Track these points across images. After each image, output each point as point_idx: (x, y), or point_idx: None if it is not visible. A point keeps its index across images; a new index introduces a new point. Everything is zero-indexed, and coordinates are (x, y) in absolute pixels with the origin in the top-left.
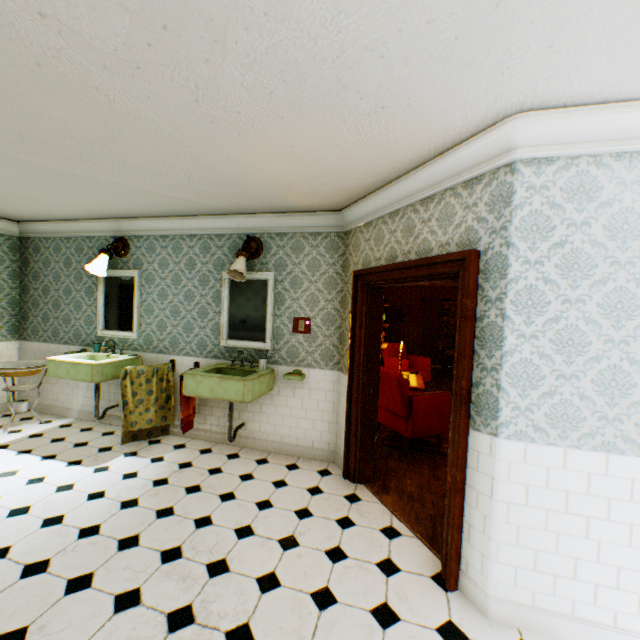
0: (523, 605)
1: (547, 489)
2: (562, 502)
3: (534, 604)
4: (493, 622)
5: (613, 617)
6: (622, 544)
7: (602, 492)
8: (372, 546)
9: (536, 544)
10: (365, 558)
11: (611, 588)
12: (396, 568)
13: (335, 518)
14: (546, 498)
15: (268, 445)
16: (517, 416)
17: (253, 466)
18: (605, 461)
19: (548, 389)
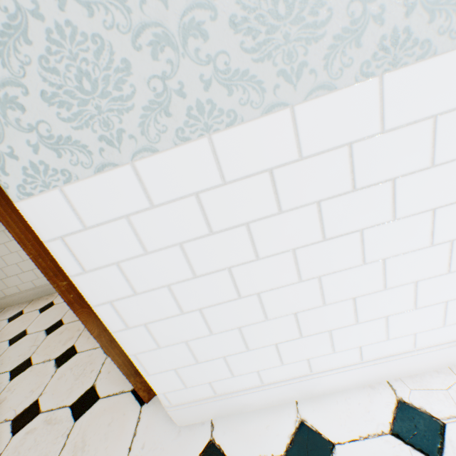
0: (207, 399)
1: (151, 255)
2: (184, 264)
3: (219, 393)
4: (184, 429)
5: (308, 366)
6: (291, 283)
7: (234, 218)
8: (80, 378)
9: (183, 335)
10: (61, 403)
11: (296, 340)
12: (94, 399)
13: (56, 356)
14: (158, 270)
15: (26, 295)
16: (2, 134)
17: (0, 328)
18: (214, 155)
19: (4, 14)
